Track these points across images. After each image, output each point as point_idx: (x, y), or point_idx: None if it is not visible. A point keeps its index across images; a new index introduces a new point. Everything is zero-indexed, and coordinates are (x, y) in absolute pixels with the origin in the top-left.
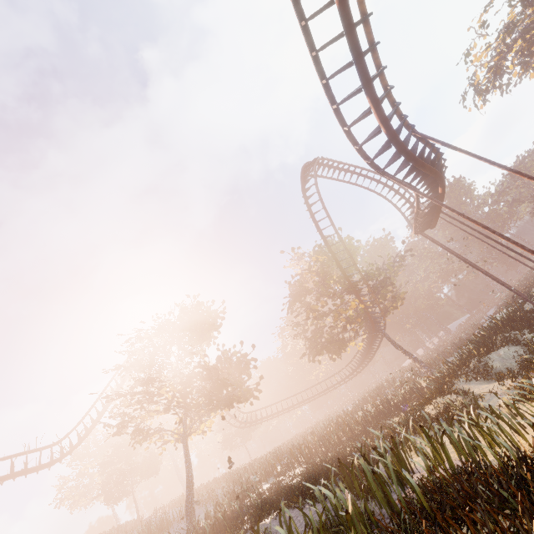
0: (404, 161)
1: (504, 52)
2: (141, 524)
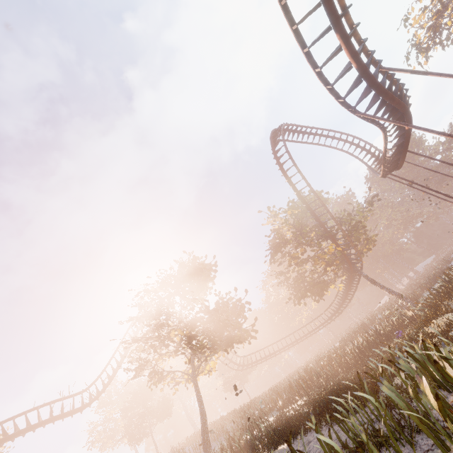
0: (373, 97)
1: (440, 11)
2: None
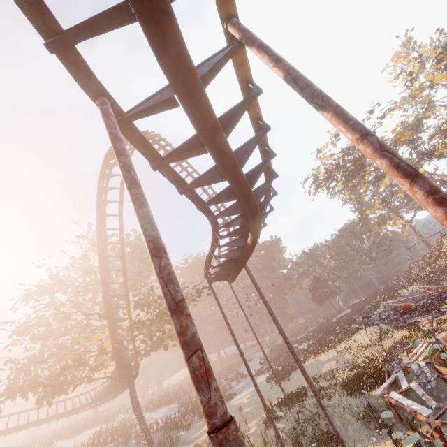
0: (168, 87)
1: (340, 165)
2: None
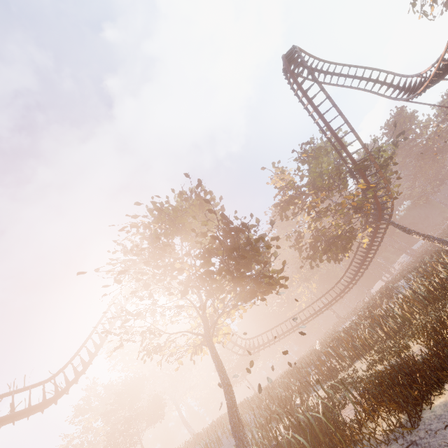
0: None
1: None
2: None
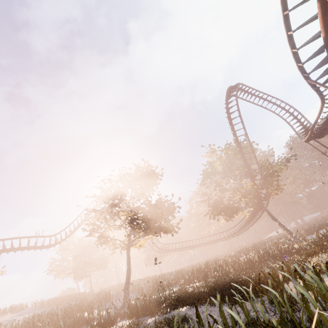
0: (327, 68)
1: None
2: (93, 294)
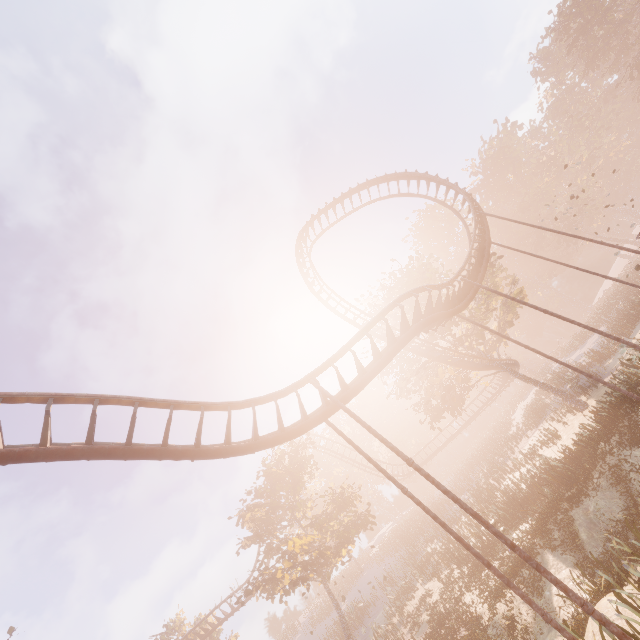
0: (323, 405)
1: None
2: (347, 605)
